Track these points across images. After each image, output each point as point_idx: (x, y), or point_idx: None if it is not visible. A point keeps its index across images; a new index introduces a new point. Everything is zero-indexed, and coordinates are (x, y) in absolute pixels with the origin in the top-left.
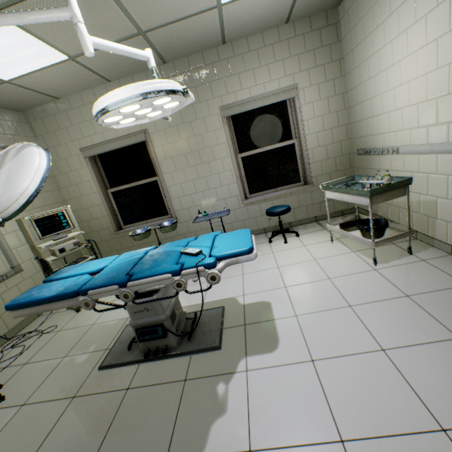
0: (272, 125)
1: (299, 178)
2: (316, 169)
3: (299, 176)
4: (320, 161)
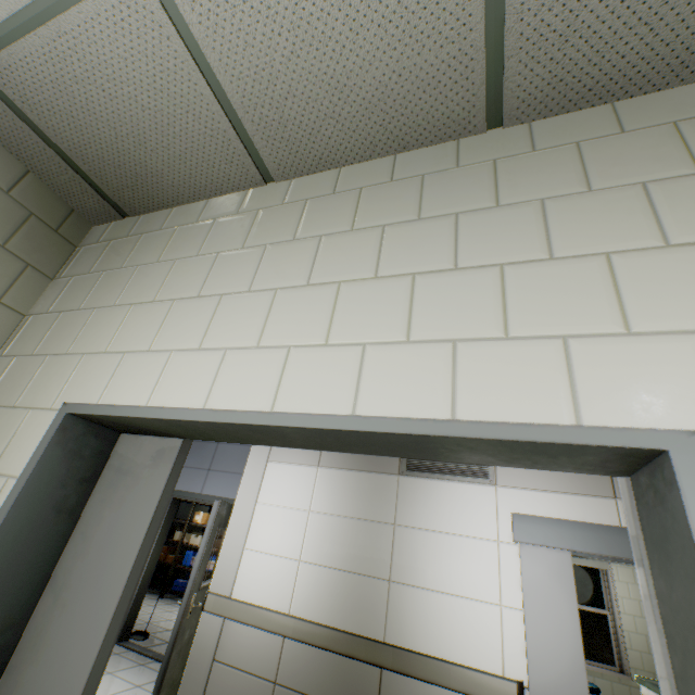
0: (581, 583)
1: (613, 659)
2: (634, 657)
3: (613, 656)
4: (640, 651)
